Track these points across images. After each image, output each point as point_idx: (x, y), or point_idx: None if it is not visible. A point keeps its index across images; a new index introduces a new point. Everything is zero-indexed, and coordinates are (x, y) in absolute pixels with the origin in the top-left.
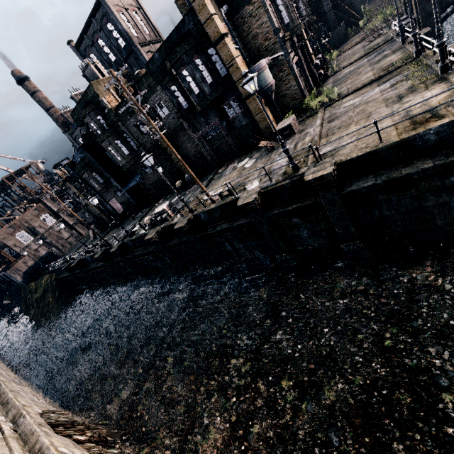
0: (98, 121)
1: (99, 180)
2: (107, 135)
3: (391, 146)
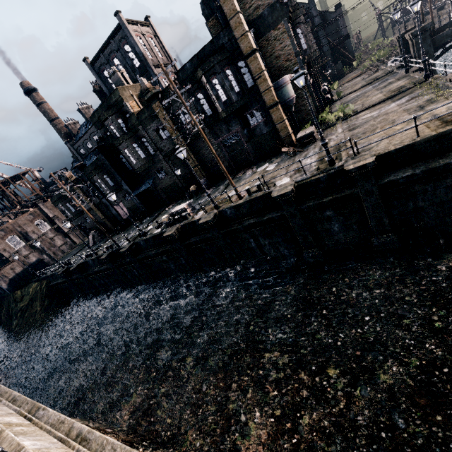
0: (118, 124)
1: (109, 183)
2: (126, 137)
3: (429, 139)
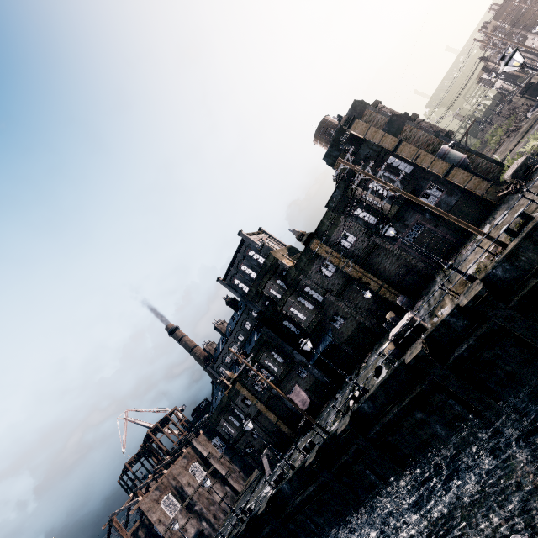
0: (278, 285)
1: (279, 360)
2: (289, 294)
3: None
